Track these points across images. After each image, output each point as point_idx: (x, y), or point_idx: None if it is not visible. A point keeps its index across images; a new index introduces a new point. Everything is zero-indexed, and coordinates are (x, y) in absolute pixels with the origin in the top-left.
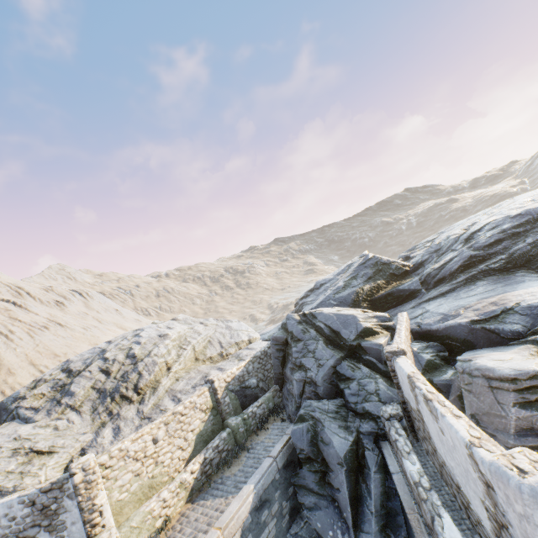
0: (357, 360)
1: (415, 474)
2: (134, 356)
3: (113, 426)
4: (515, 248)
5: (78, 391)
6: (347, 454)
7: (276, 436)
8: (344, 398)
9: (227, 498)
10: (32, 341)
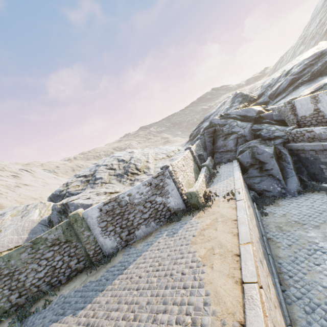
0: (259, 124)
1: (324, 127)
2: (123, 160)
3: (139, 181)
4: (314, 69)
5: (103, 177)
6: (273, 153)
7: (228, 166)
8: (261, 137)
9: (228, 179)
10: (15, 193)
